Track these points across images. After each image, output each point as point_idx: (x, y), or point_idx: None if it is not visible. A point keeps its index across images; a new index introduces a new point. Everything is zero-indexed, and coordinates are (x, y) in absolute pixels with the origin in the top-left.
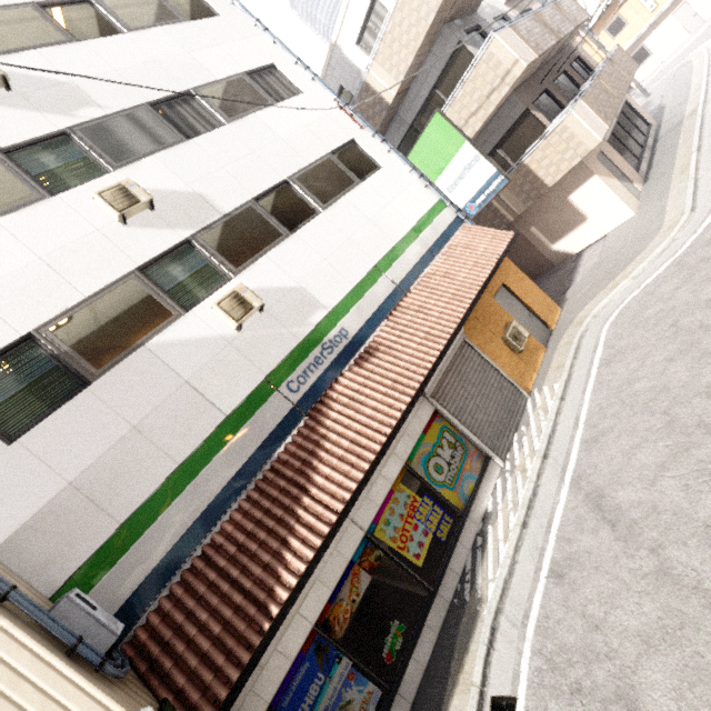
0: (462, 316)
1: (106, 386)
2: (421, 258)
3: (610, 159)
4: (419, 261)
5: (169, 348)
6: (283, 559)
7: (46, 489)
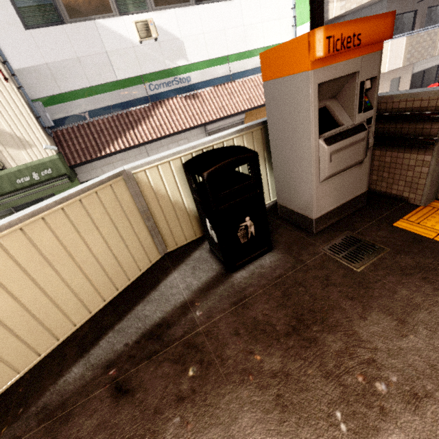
0: (243, 110)
1: (71, 30)
2: (255, 68)
3: (400, 86)
4: (252, 69)
5: (105, 30)
6: (114, 143)
7: (37, 59)
